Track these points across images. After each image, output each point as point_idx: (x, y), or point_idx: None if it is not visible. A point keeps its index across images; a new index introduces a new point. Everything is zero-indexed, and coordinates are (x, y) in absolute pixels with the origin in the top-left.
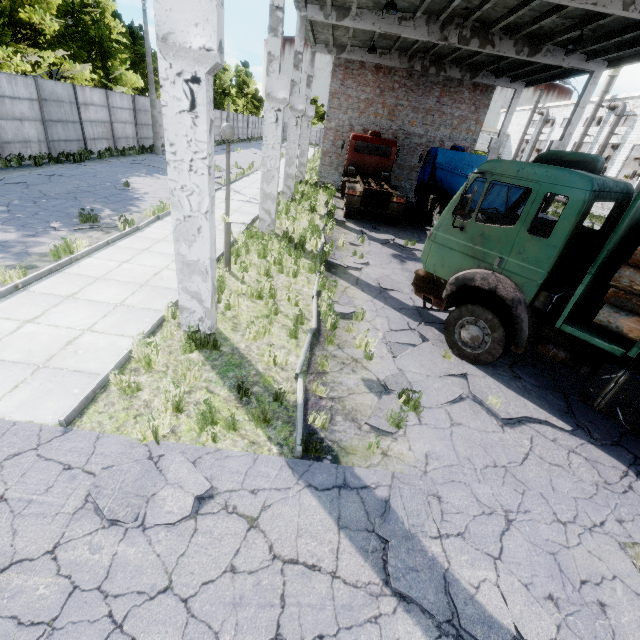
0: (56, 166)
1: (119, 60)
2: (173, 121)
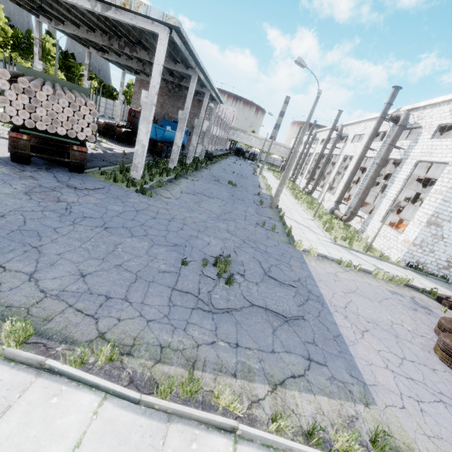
0: None
1: (52, 64)
2: None
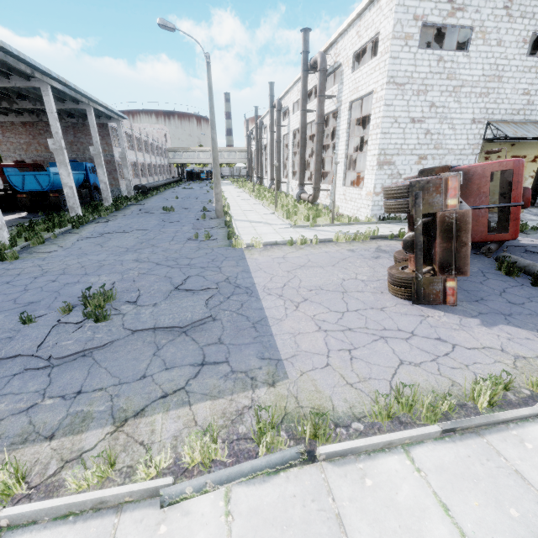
0: None
1: None
2: None
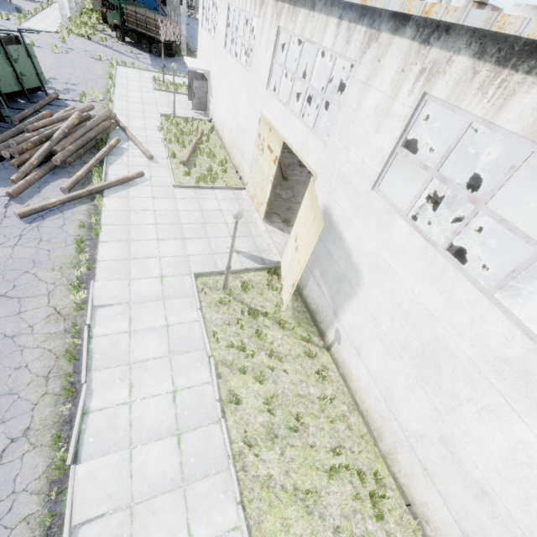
0: None
1: None
2: None
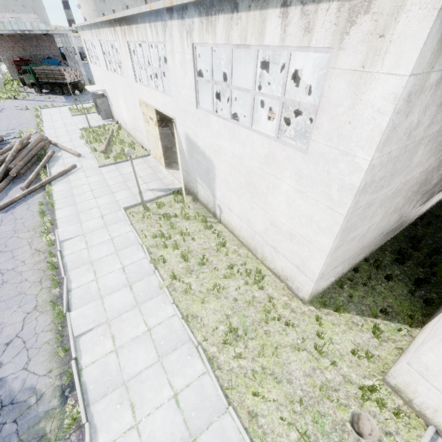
0: None
1: None
2: None
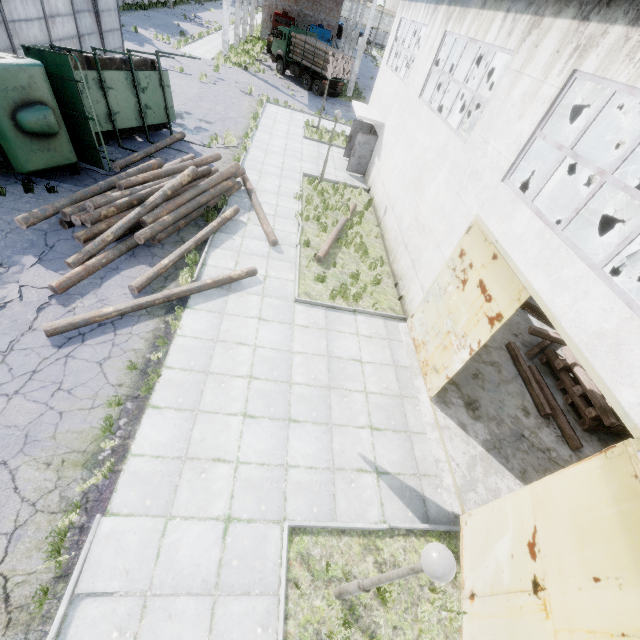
0: (141, 11)
1: None
2: (225, 12)
